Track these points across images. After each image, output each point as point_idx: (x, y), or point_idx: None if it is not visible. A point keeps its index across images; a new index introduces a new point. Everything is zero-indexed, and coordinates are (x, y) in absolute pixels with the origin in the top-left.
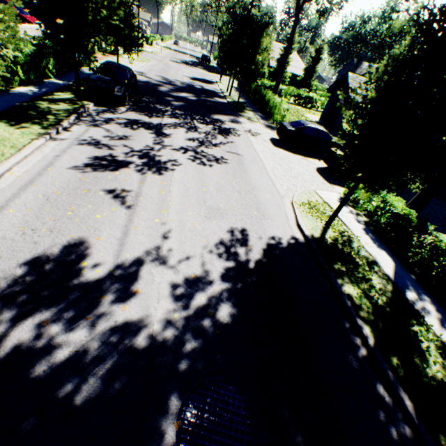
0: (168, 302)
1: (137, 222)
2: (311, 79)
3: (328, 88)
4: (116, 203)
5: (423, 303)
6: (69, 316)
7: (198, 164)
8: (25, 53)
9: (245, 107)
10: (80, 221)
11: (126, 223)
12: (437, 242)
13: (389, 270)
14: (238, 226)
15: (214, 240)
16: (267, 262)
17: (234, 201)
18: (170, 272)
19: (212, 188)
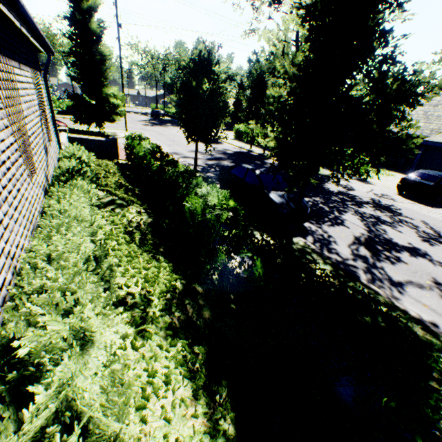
0: None
1: None
2: None
3: None
4: None
5: None
6: None
7: None
8: None
9: None
10: None
11: None
12: None
13: None
14: None
15: None
16: None
17: None
18: None
19: None
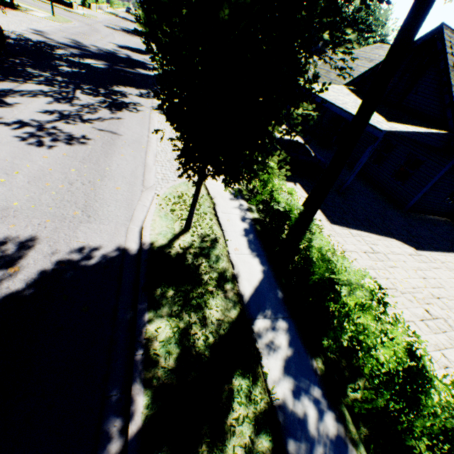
0: None
1: None
2: None
3: None
4: None
5: (275, 334)
6: None
7: (28, 144)
8: None
9: None
10: None
11: None
12: (308, 247)
13: (250, 287)
14: (23, 236)
15: None
16: (33, 294)
17: (50, 197)
18: None
19: (22, 177)
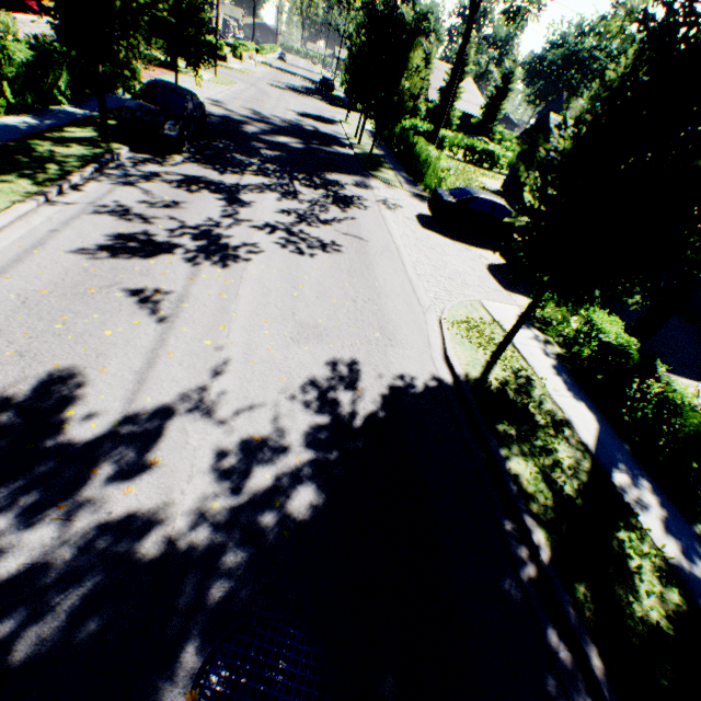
0: (206, 482)
1: (174, 345)
2: (494, 122)
3: (517, 138)
4: (143, 312)
5: (639, 492)
6: (28, 503)
7: (291, 252)
8: (17, 60)
9: (382, 163)
10: (75, 341)
11: (154, 345)
12: (668, 392)
13: (589, 436)
14: (345, 356)
15: (301, 377)
16: (387, 417)
17: (344, 315)
18: (217, 431)
19: (309, 292)
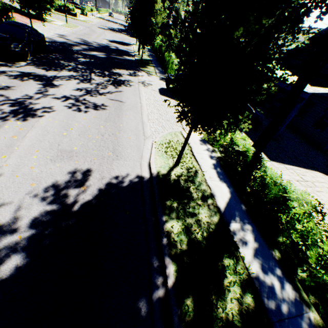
0: None
1: None
2: None
3: None
4: None
5: (244, 233)
6: None
7: (73, 111)
8: None
9: (149, 64)
10: None
11: None
12: (263, 176)
13: (223, 202)
14: (83, 168)
15: (47, 183)
16: (97, 202)
17: (92, 144)
18: None
19: (75, 132)
